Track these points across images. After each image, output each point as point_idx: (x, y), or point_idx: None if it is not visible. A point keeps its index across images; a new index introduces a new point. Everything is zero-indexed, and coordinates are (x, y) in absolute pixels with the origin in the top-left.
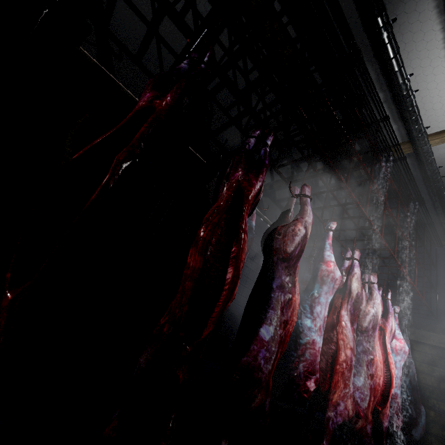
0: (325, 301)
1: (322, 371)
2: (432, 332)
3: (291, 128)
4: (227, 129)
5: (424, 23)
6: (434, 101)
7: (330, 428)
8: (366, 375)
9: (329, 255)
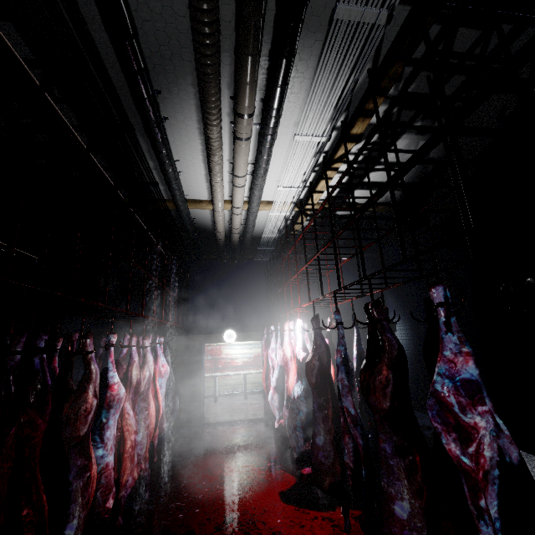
0: (114, 421)
1: None
2: (184, 335)
3: None
4: None
5: (190, 133)
6: (193, 182)
7: (123, 502)
8: (145, 428)
9: (114, 376)
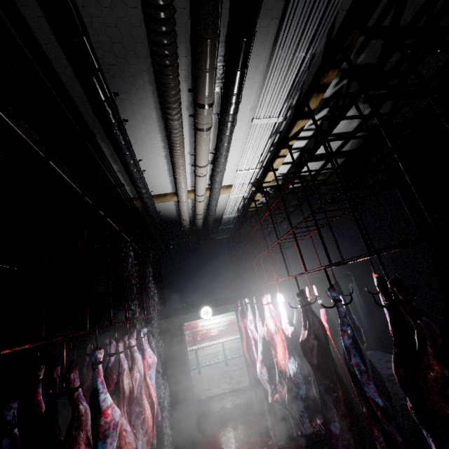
0: None
1: None
2: (164, 318)
3: None
4: None
5: (150, 132)
6: (156, 178)
7: None
8: (143, 434)
9: (105, 398)
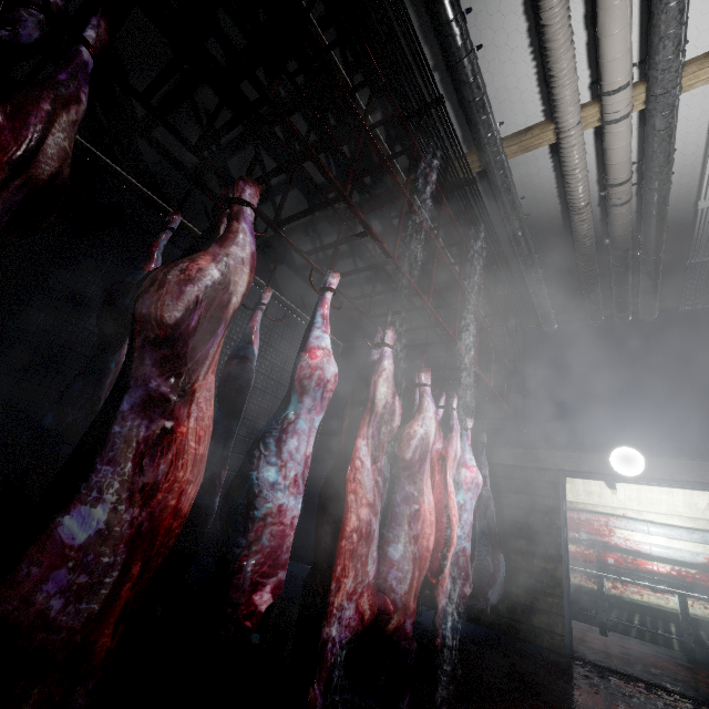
0: (309, 424)
1: (327, 553)
2: (520, 448)
3: (292, 118)
4: (170, 115)
5: None
6: (506, 71)
7: (329, 658)
8: (409, 538)
9: (319, 335)
